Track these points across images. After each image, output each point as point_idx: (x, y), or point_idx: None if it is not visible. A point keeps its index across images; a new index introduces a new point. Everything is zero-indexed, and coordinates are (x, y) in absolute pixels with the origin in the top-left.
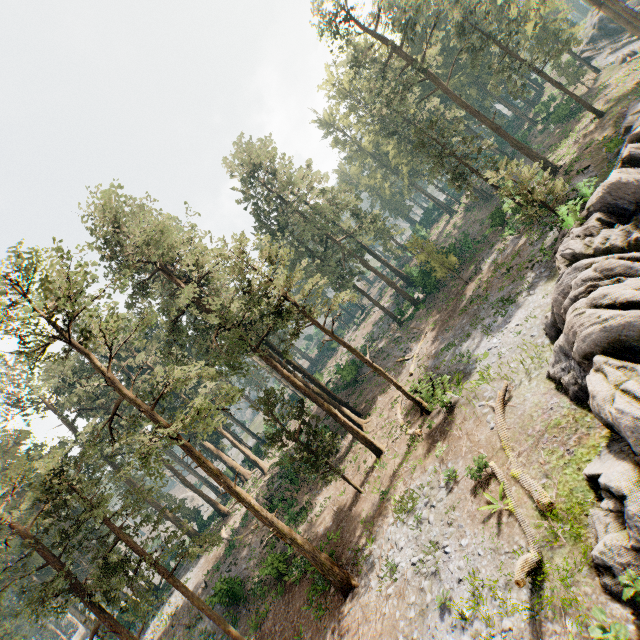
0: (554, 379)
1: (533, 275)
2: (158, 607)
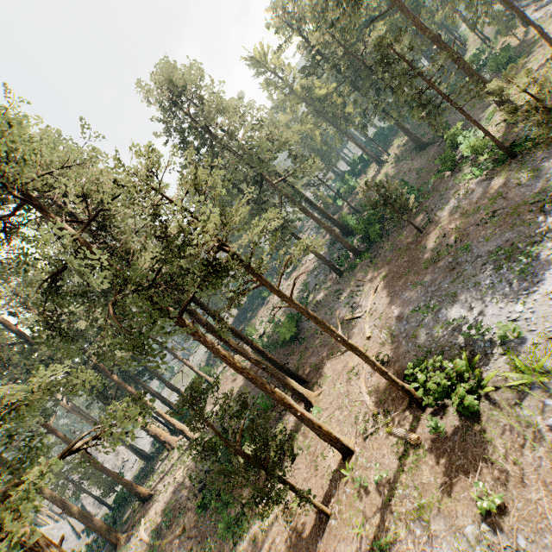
0: None
1: (551, 219)
2: None
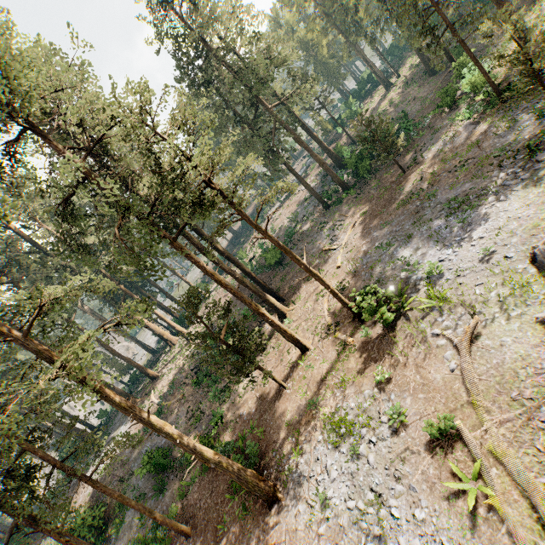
0: None
1: (502, 175)
2: (97, 452)
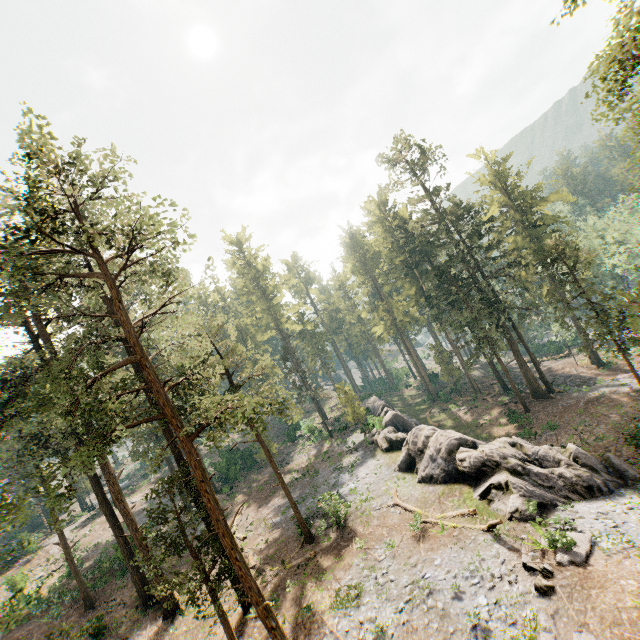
0: (426, 478)
1: (357, 455)
2: None
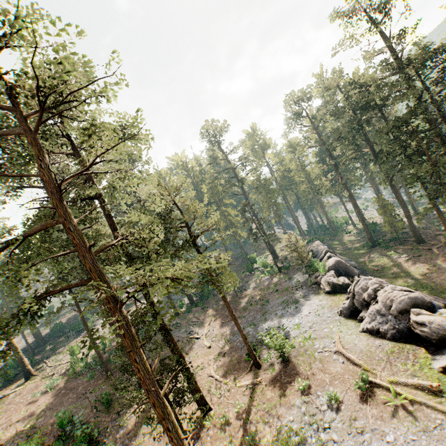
0: (371, 331)
1: (301, 292)
2: None
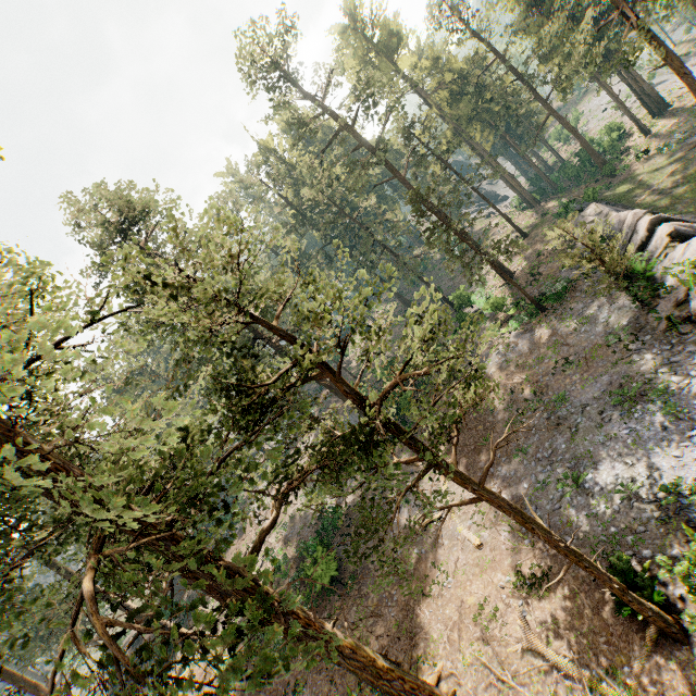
0: None
1: (650, 355)
2: None
